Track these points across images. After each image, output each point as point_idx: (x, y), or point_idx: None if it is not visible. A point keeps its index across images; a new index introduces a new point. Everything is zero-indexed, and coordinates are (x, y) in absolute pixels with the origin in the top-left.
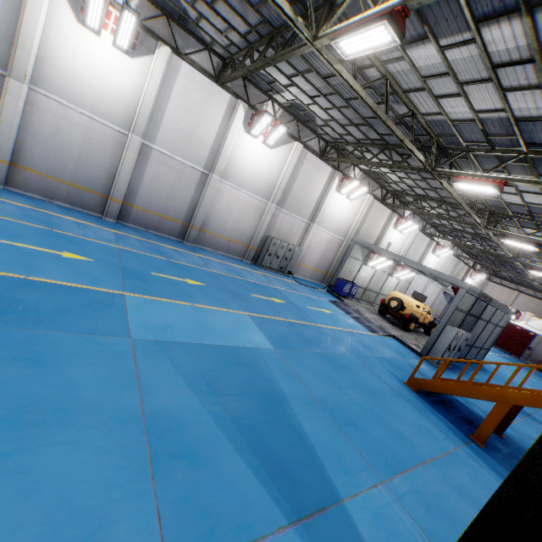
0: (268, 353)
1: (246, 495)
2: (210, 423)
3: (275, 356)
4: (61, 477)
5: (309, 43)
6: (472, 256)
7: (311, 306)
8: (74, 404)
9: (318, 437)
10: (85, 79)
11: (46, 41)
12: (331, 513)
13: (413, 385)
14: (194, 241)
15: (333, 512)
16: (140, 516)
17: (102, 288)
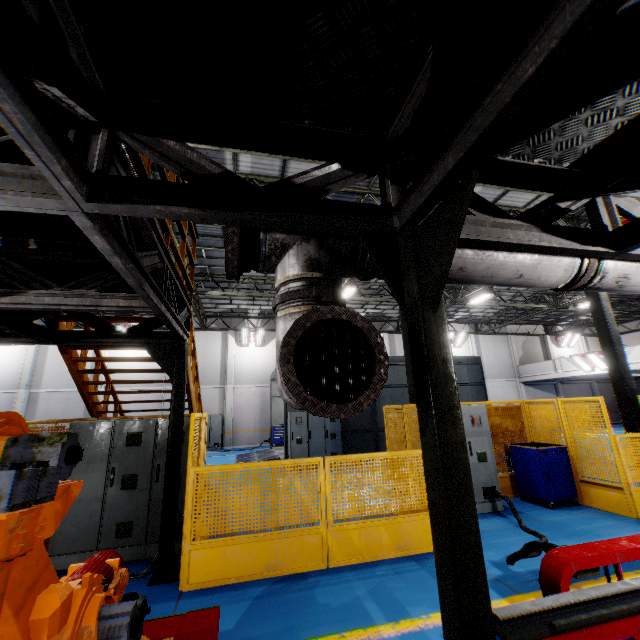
0: None
1: None
2: None
3: None
4: None
5: None
6: (523, 321)
7: None
8: None
9: None
10: None
11: None
12: None
13: None
14: None
15: None
16: None
17: None
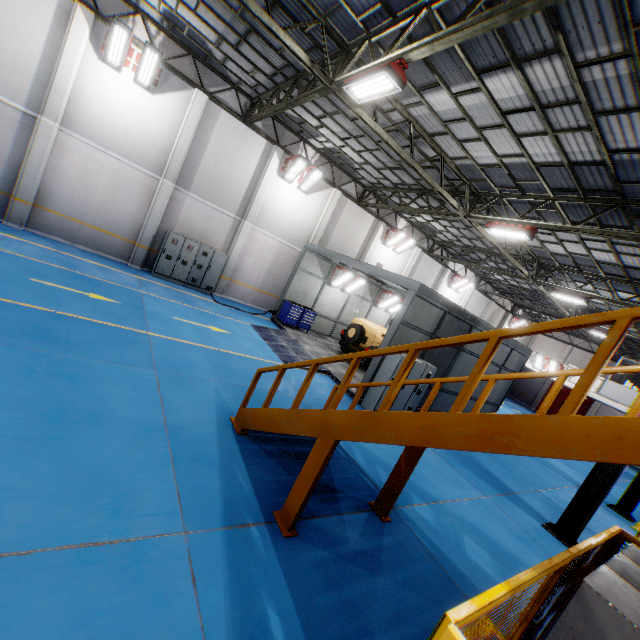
0: None
1: None
2: None
3: None
4: None
5: None
6: (508, 295)
7: (183, 319)
8: None
9: None
10: None
11: None
12: None
13: (240, 422)
14: (26, 223)
15: None
16: None
17: None
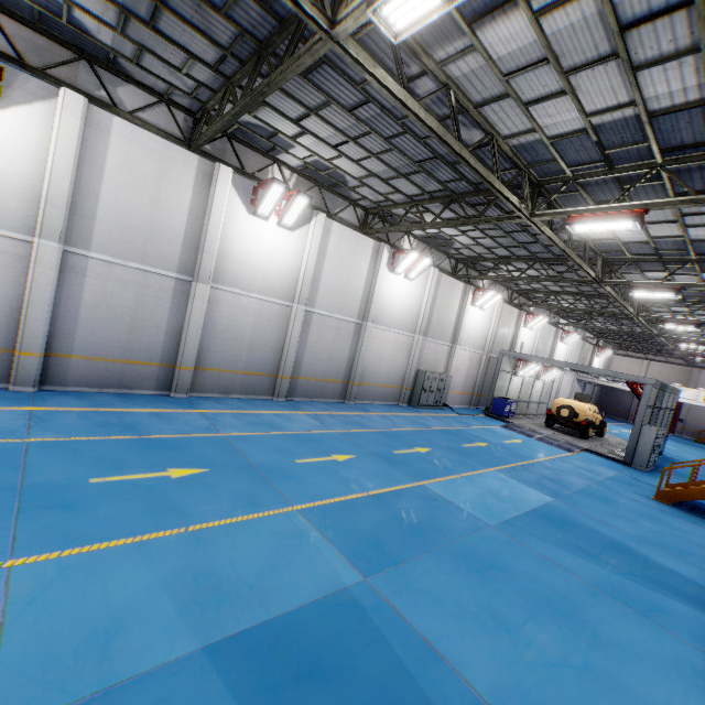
0: (559, 505)
1: None
2: (625, 580)
3: (565, 506)
4: (632, 642)
5: (525, 218)
6: (595, 333)
7: (504, 440)
8: (560, 592)
9: (681, 570)
10: (254, 263)
11: (222, 238)
12: None
13: (664, 499)
14: (355, 398)
15: None
16: (693, 653)
17: (406, 484)
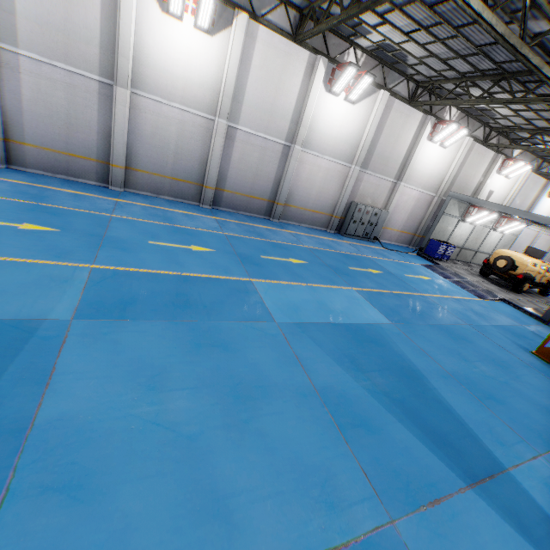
0: (388, 328)
1: (423, 460)
2: (368, 397)
3: (395, 331)
4: (286, 439)
5: None
6: None
7: (408, 274)
8: (266, 382)
9: (463, 410)
10: (173, 71)
11: (138, 41)
12: (500, 480)
13: (543, 355)
14: (280, 217)
15: (502, 479)
16: (351, 471)
17: (234, 277)
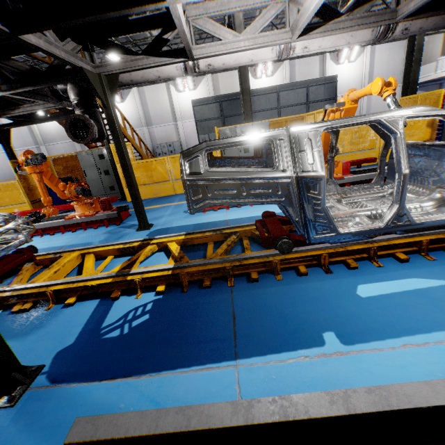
0: None
1: None
2: None
3: None
4: None
5: None
6: None
7: None
8: None
9: None
10: (53, 132)
11: (40, 129)
12: None
13: None
14: None
15: None
16: None
17: None
